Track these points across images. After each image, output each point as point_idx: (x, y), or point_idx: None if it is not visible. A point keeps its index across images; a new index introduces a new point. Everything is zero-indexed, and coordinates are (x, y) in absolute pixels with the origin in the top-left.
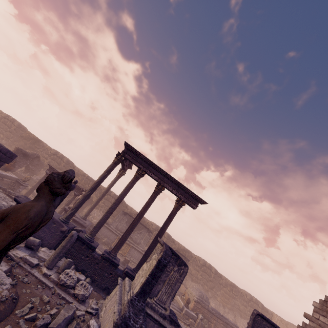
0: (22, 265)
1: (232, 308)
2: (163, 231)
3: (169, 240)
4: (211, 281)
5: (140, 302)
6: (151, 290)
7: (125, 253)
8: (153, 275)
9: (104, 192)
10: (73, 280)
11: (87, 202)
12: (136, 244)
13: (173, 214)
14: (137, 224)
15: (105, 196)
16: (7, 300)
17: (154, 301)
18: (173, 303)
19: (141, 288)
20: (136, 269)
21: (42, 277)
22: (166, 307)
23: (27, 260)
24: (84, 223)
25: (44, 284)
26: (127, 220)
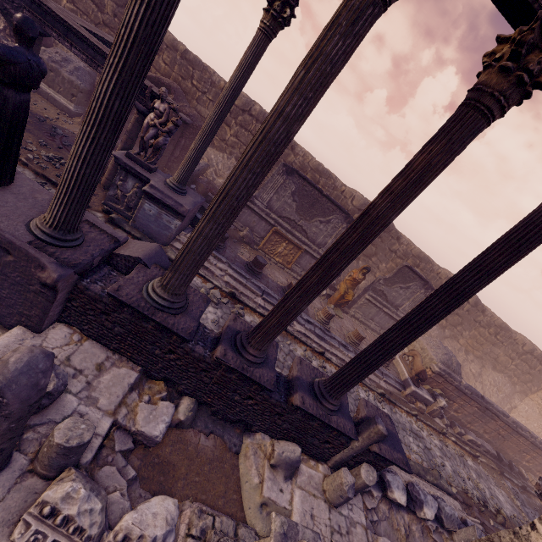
0: None
1: (483, 357)
2: (460, 302)
3: (388, 233)
4: (459, 316)
5: None
6: None
7: (290, 263)
8: None
9: (222, 105)
10: (80, 538)
11: (194, 134)
12: (314, 246)
13: (540, 236)
14: (346, 265)
15: (239, 115)
16: None
17: None
18: (388, 373)
19: None
20: (328, 392)
21: None
22: None
23: None
24: (178, 205)
25: None
26: (296, 188)
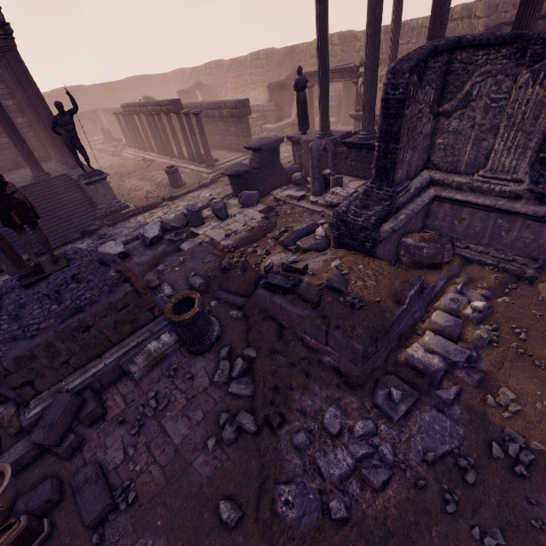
0: (288, 202)
1: None
2: None
3: None
4: None
5: (383, 189)
6: (395, 162)
7: None
8: (386, 137)
9: (392, 35)
10: (341, 197)
11: None
12: None
13: None
14: None
15: None
16: (255, 229)
17: (476, 178)
18: None
19: (375, 168)
20: None
21: (310, 205)
22: (518, 177)
23: (292, 196)
24: None
25: (313, 211)
26: None
